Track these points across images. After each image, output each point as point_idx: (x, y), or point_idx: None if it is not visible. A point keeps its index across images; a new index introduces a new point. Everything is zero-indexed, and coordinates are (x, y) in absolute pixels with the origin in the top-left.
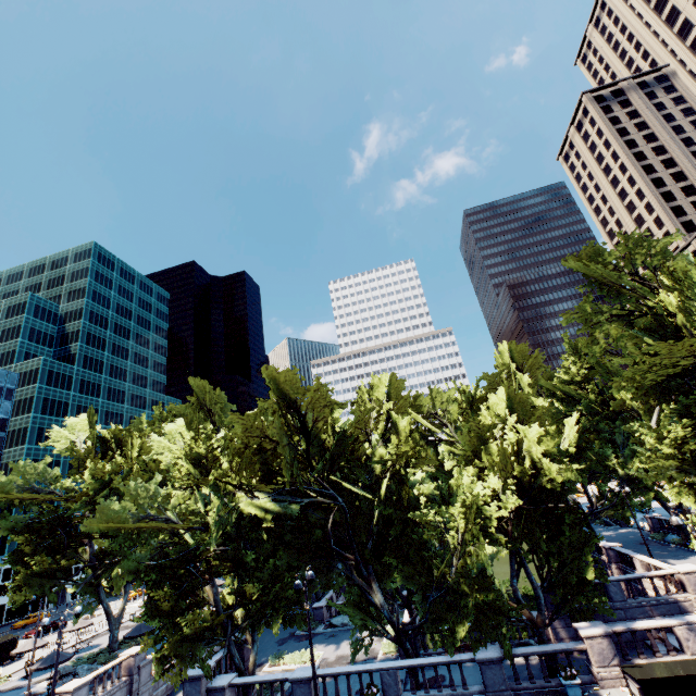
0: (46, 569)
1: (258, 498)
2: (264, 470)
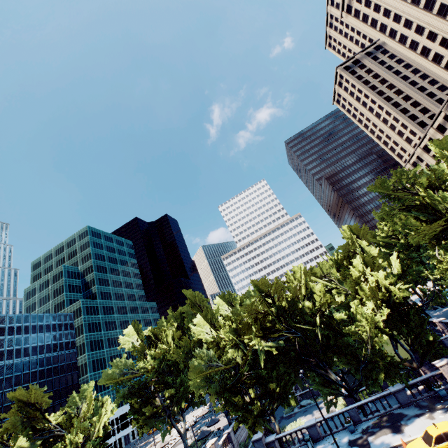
0: (150, 412)
1: (268, 342)
2: (260, 328)
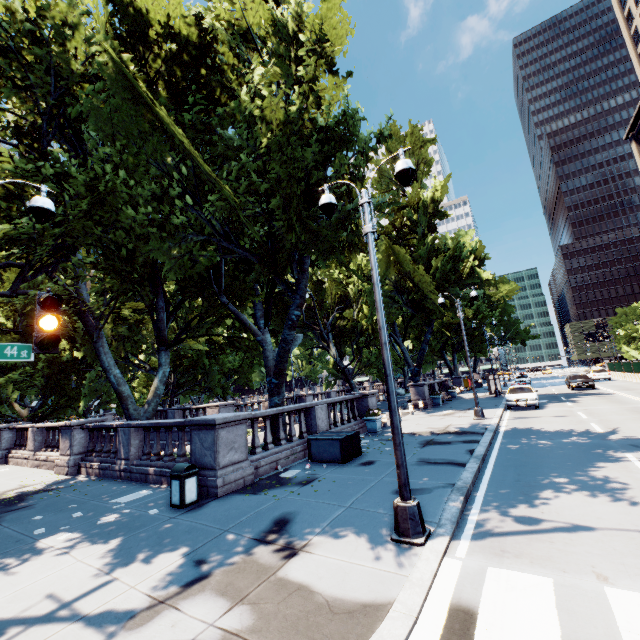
0: None
1: None
2: None
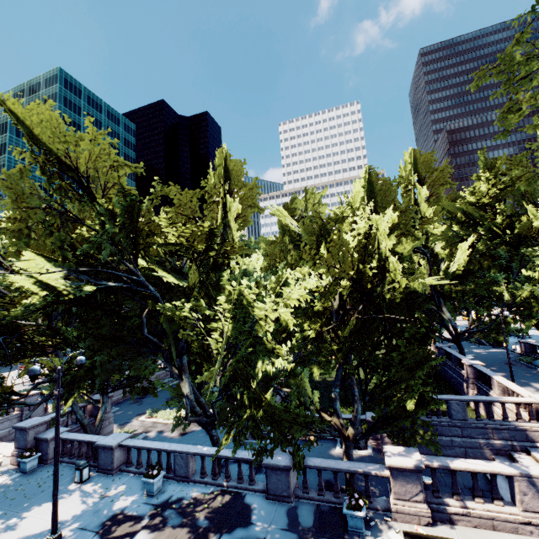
0: None
1: (6, 271)
2: (59, 247)
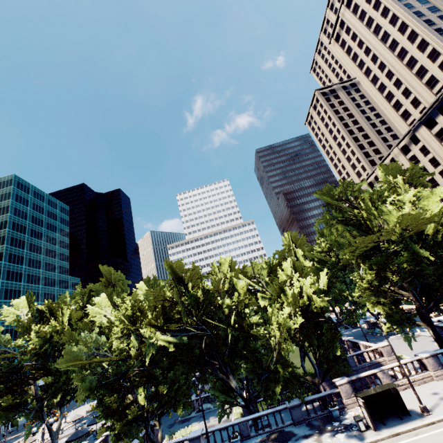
0: (10, 403)
1: (166, 335)
2: (165, 319)
